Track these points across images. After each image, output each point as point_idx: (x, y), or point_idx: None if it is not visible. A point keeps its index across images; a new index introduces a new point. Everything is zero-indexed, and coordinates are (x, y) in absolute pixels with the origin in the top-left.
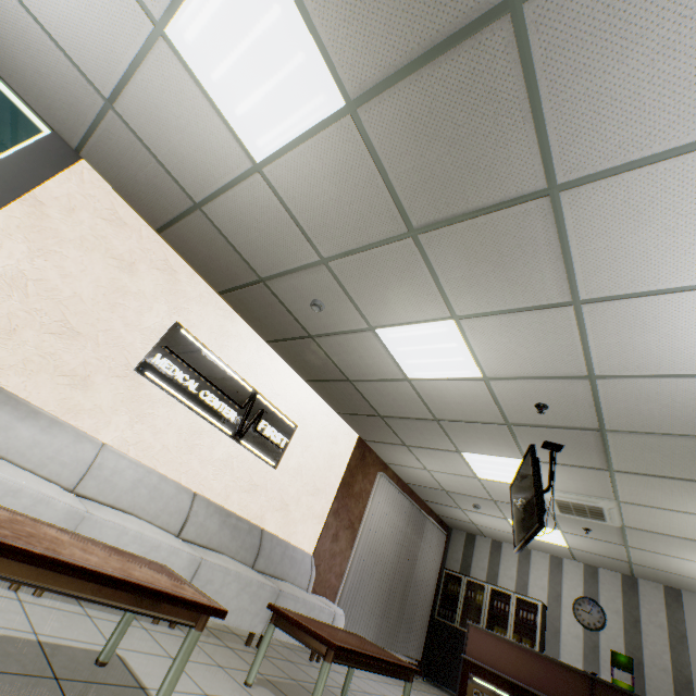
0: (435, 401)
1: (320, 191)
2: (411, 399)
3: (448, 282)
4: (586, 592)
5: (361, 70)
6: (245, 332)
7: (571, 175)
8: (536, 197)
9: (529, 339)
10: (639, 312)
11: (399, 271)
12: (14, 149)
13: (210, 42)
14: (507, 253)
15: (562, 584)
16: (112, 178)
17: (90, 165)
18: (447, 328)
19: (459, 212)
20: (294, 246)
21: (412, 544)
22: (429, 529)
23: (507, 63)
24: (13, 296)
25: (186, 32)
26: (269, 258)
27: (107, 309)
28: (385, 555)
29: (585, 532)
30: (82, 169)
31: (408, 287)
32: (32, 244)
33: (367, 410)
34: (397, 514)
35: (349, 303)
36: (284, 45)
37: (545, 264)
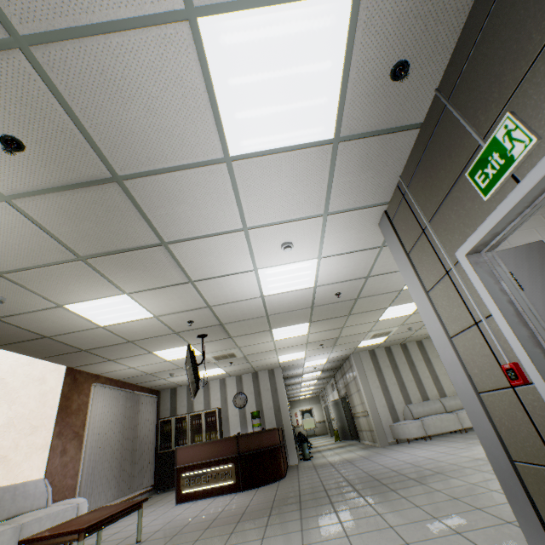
0: (126, 333)
1: None
2: (108, 336)
3: (116, 279)
4: (238, 390)
5: (11, 183)
6: None
7: (171, 239)
8: (157, 245)
9: (174, 297)
10: (219, 282)
11: (77, 276)
12: None
13: None
14: (149, 266)
15: (227, 392)
16: None
17: None
18: (123, 299)
19: (113, 250)
20: None
21: (133, 418)
22: (143, 401)
23: (122, 198)
24: None
25: None
26: None
27: None
28: (112, 438)
29: (231, 364)
30: None
31: (86, 283)
32: None
33: (70, 350)
34: (116, 405)
35: (34, 295)
36: None
37: (171, 269)
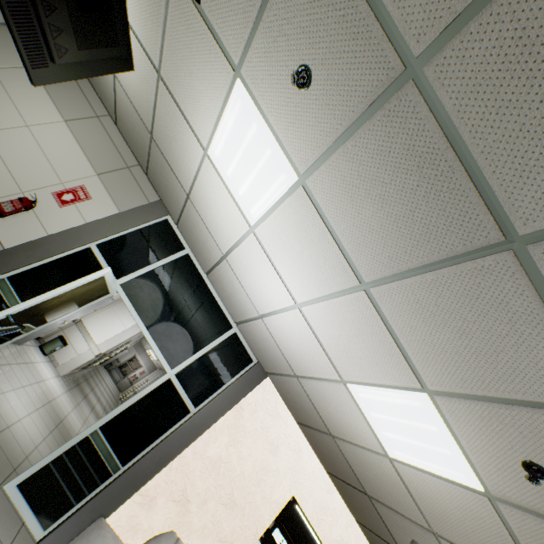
0: None
1: (442, 503)
2: None
3: None
4: None
5: (505, 490)
6: (339, 505)
7: None
8: None
9: None
10: None
11: None
12: (238, 374)
13: (375, 404)
14: None
15: None
16: (280, 390)
17: (271, 380)
18: None
19: None
20: (405, 503)
21: None
22: None
23: None
24: (212, 474)
25: (361, 392)
26: (378, 491)
27: (255, 483)
28: None
29: None
30: (266, 381)
31: None
32: (230, 436)
33: None
34: None
35: None
36: (434, 439)
37: None
